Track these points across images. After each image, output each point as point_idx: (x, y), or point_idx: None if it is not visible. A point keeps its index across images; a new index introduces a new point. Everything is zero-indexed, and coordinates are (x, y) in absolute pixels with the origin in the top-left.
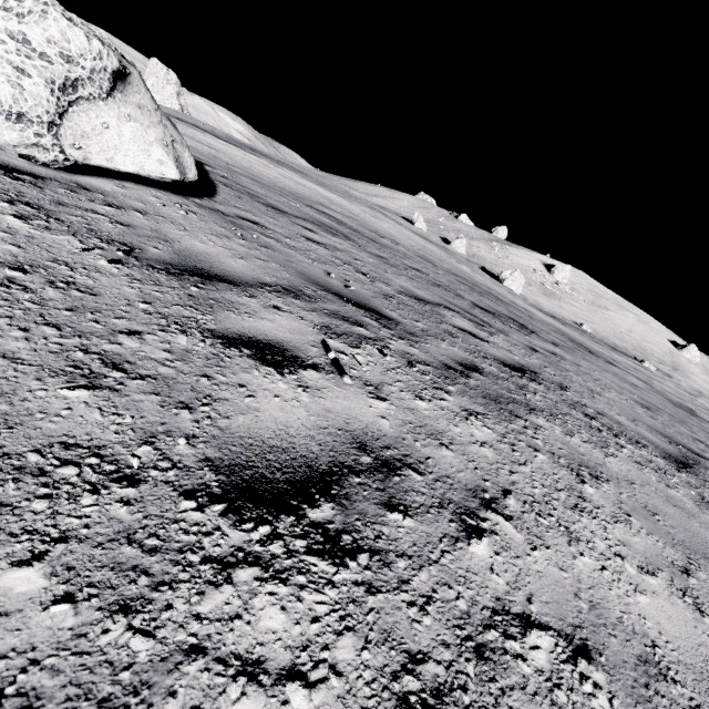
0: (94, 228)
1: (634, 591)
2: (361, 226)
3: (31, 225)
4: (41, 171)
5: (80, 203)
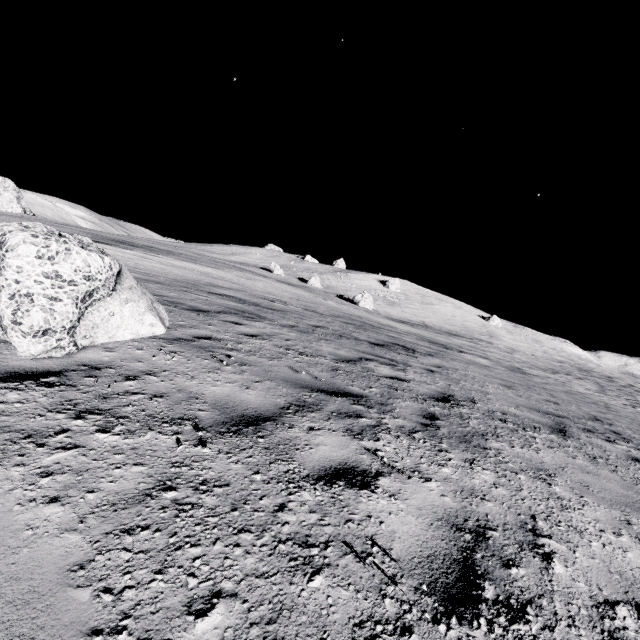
0: (151, 412)
1: (623, 552)
2: (253, 296)
3: (119, 435)
4: (49, 364)
5: (112, 388)
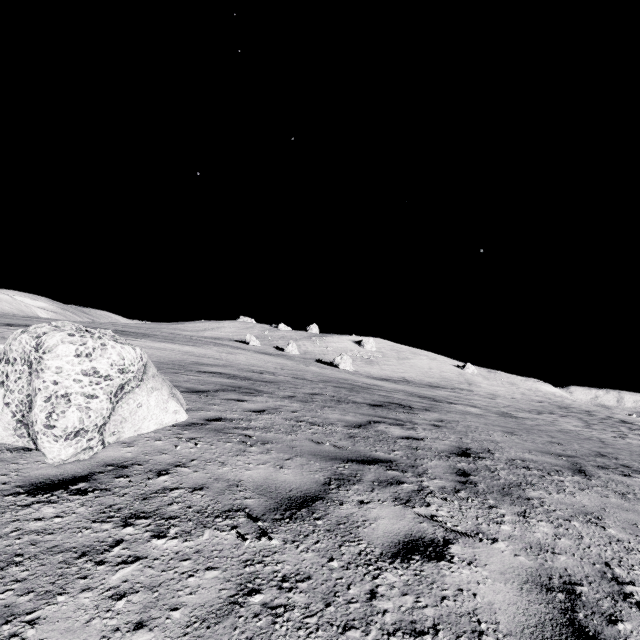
0: (198, 508)
1: None
2: (241, 370)
3: (177, 538)
4: (73, 468)
5: (148, 486)
